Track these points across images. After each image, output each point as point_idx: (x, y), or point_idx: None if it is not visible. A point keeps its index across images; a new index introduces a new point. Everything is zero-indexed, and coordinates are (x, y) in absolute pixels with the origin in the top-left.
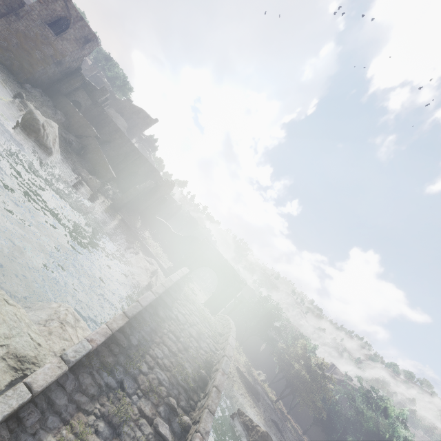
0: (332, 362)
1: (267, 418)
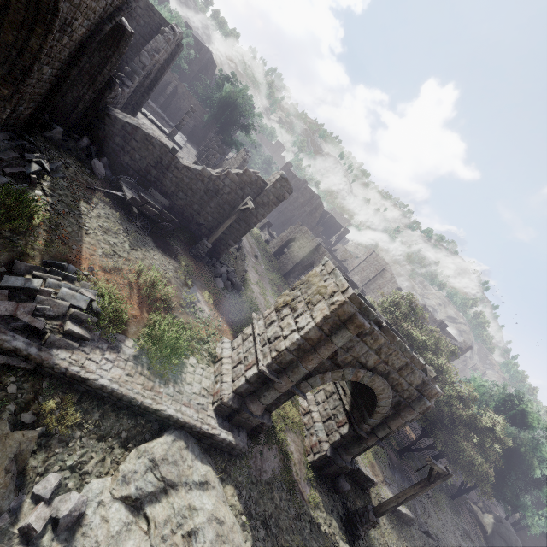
0: (424, 304)
1: (421, 540)
